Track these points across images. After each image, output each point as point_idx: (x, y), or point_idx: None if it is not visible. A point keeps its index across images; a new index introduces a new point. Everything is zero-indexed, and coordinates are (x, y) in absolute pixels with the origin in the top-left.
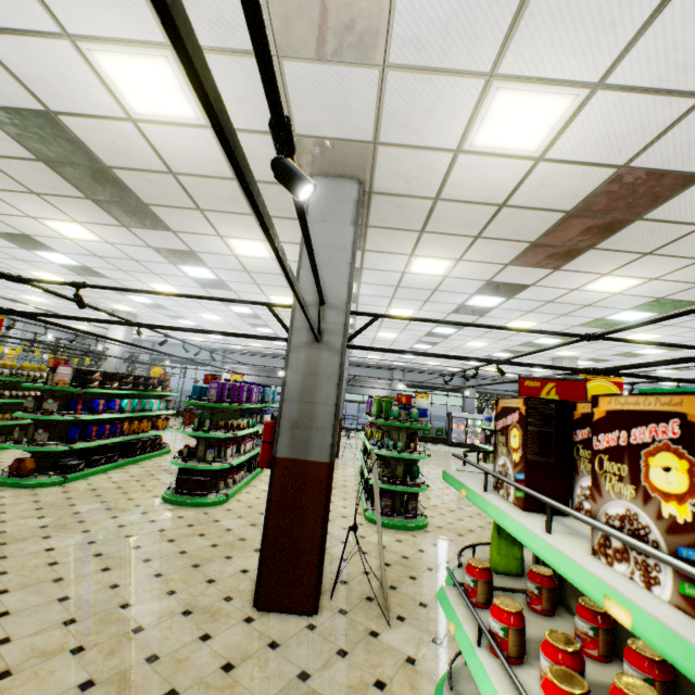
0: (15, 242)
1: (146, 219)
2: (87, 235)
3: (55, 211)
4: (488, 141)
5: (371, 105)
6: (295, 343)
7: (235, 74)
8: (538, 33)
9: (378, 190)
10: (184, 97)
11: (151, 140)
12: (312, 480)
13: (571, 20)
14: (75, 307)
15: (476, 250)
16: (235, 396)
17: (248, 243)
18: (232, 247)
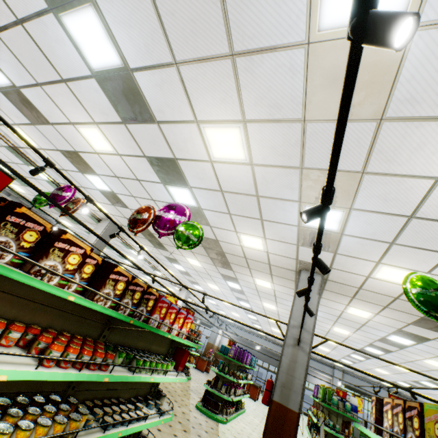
0: (169, 260)
1: (225, 265)
2: (198, 264)
3: (194, 256)
4: (381, 277)
5: (329, 259)
6: (287, 343)
7: (282, 245)
8: (394, 257)
9: (330, 279)
10: (262, 245)
11: (244, 250)
12: (288, 419)
13: (406, 257)
14: (166, 282)
15: (386, 312)
16: (240, 357)
17: (263, 281)
18: (255, 281)
